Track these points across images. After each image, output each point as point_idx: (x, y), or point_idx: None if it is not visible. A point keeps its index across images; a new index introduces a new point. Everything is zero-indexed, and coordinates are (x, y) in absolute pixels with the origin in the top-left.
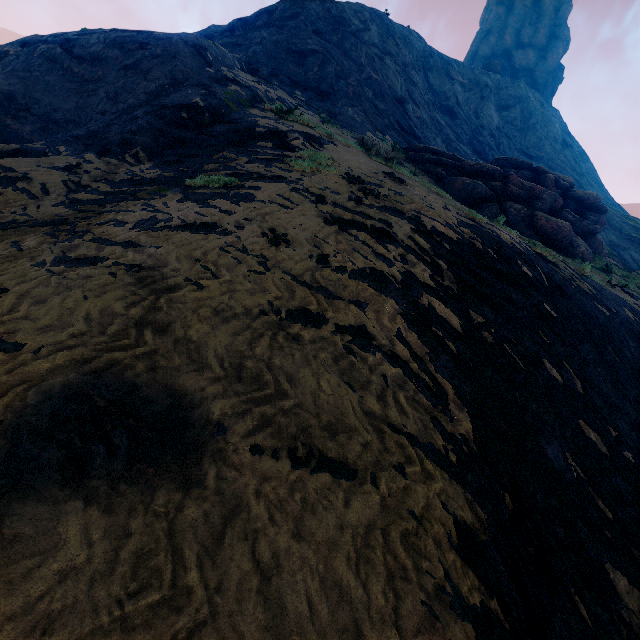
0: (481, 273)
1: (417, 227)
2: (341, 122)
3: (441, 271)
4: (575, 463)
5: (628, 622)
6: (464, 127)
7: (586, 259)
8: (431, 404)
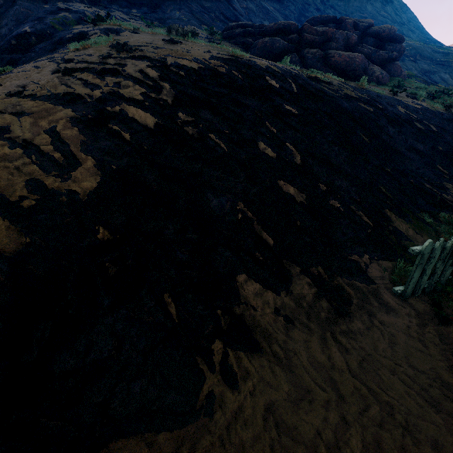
0: (213, 88)
1: (155, 64)
2: (169, 24)
3: (160, 90)
4: (247, 209)
5: (238, 314)
6: (291, 8)
7: (382, 81)
8: (42, 171)
